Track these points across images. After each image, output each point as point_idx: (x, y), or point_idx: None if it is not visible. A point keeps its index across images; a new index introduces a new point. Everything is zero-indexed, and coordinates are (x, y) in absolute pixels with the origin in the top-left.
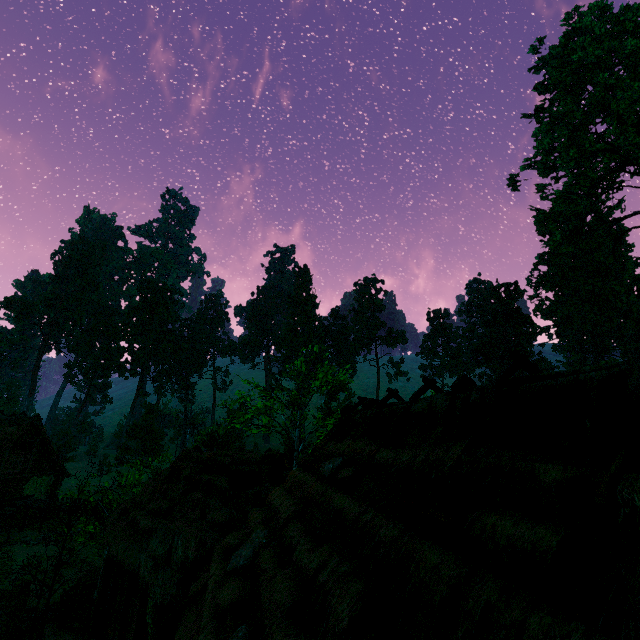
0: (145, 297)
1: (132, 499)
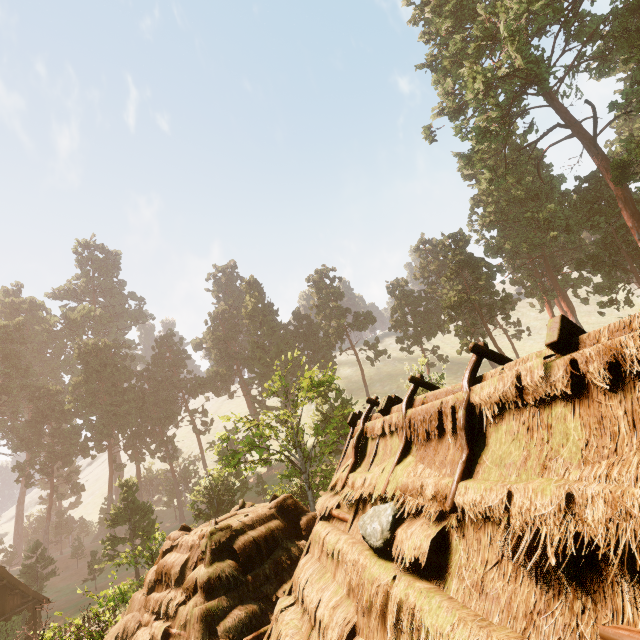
0: (86, 363)
1: (115, 631)
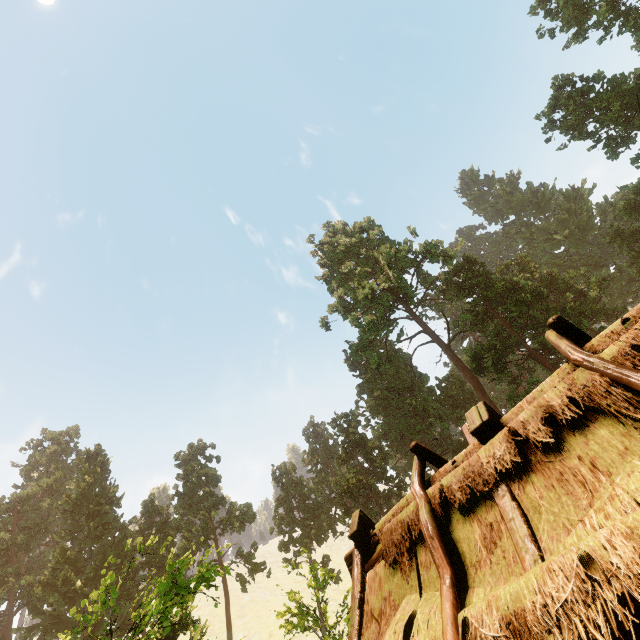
0: None
1: None
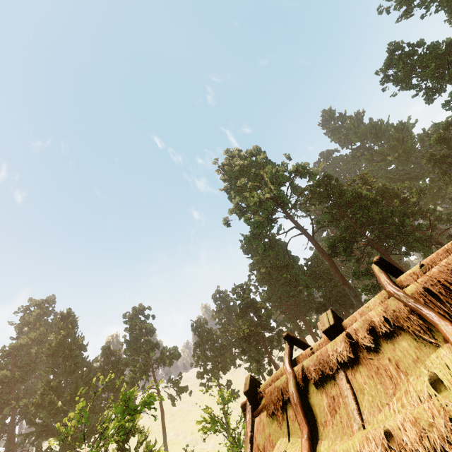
0: None
1: None
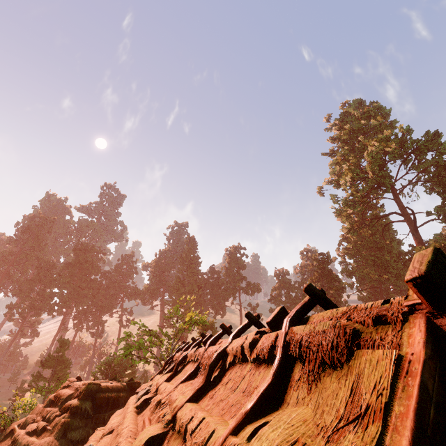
0: (77, 256)
1: (20, 421)
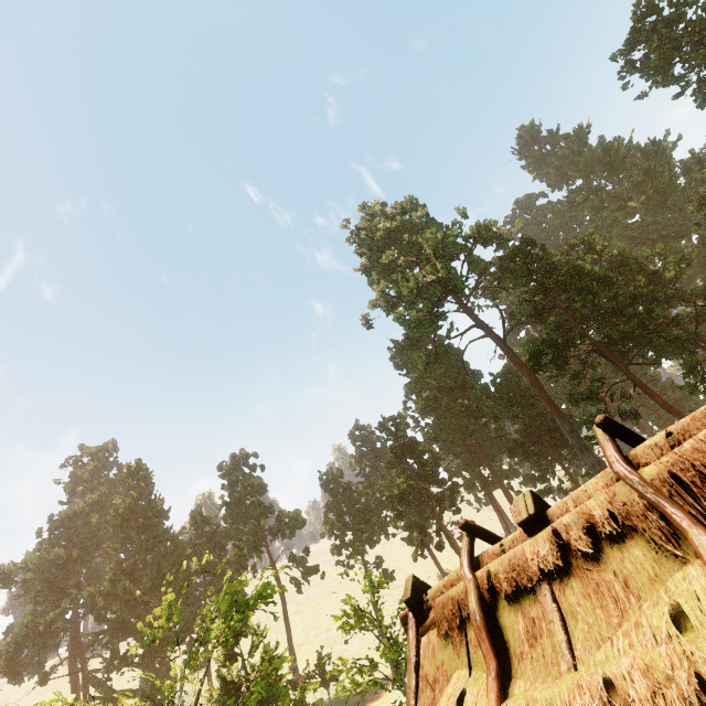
0: None
1: None
